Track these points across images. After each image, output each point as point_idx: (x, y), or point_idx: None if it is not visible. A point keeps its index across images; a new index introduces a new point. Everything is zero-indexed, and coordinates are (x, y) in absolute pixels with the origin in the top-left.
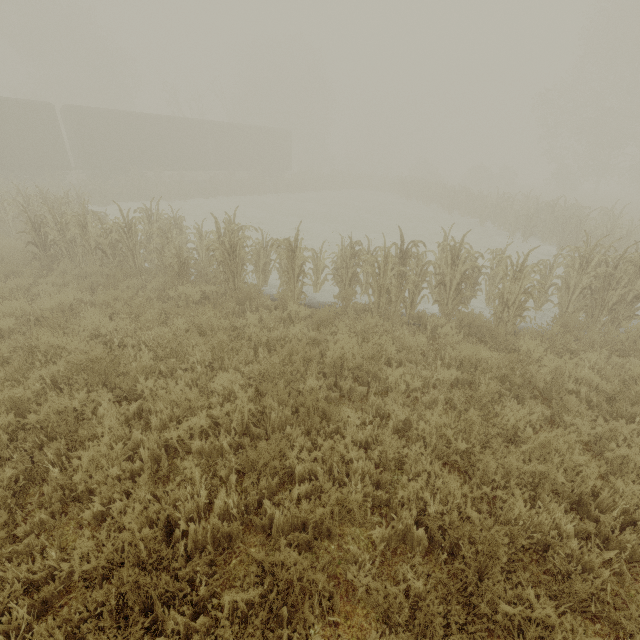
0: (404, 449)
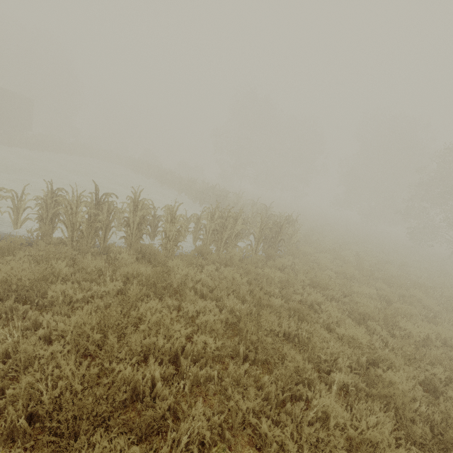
0: (40, 351)
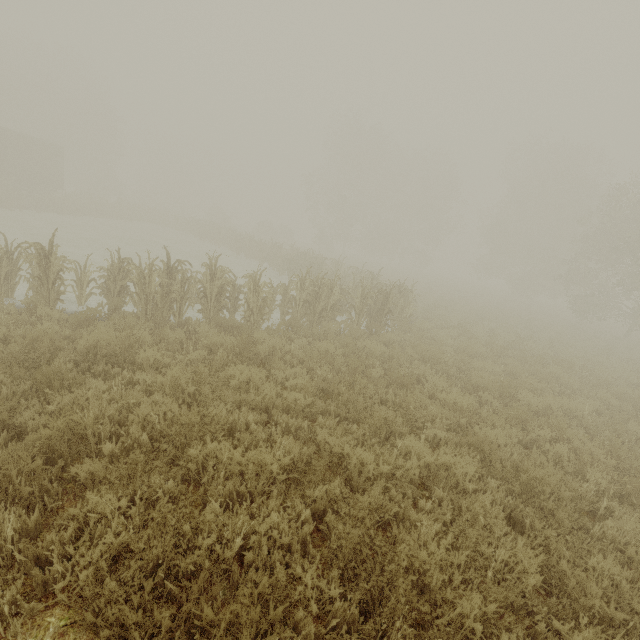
0: (144, 398)
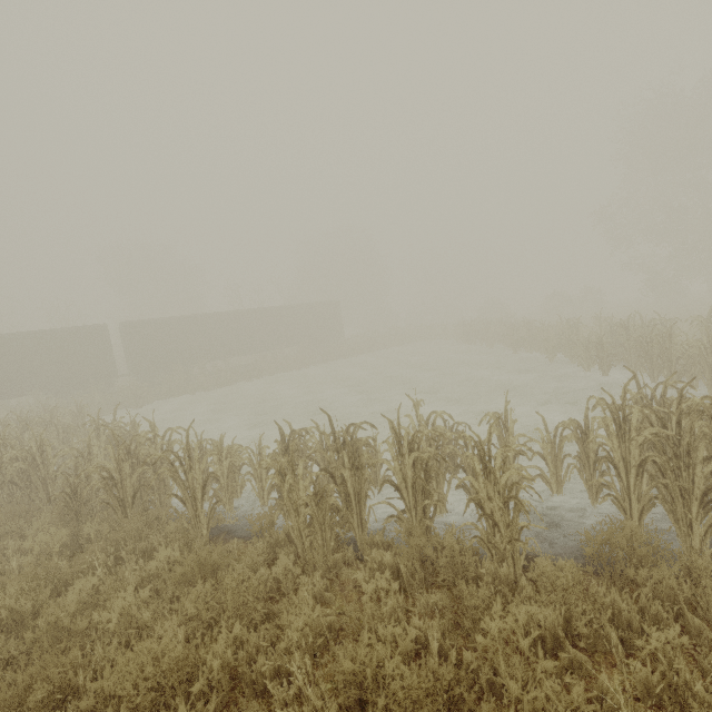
0: None
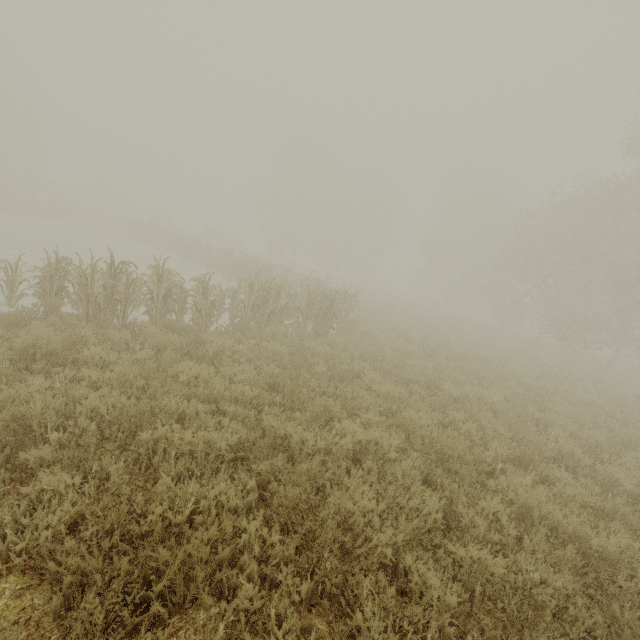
0: (91, 393)
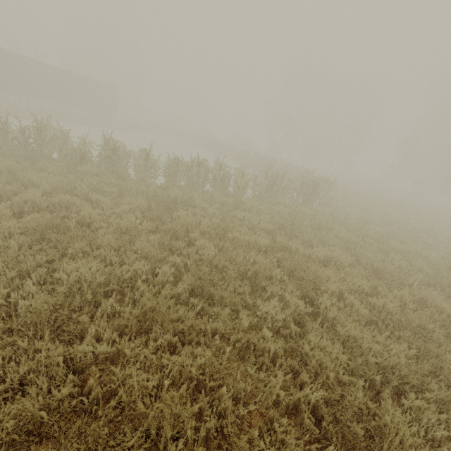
0: (203, 218)
